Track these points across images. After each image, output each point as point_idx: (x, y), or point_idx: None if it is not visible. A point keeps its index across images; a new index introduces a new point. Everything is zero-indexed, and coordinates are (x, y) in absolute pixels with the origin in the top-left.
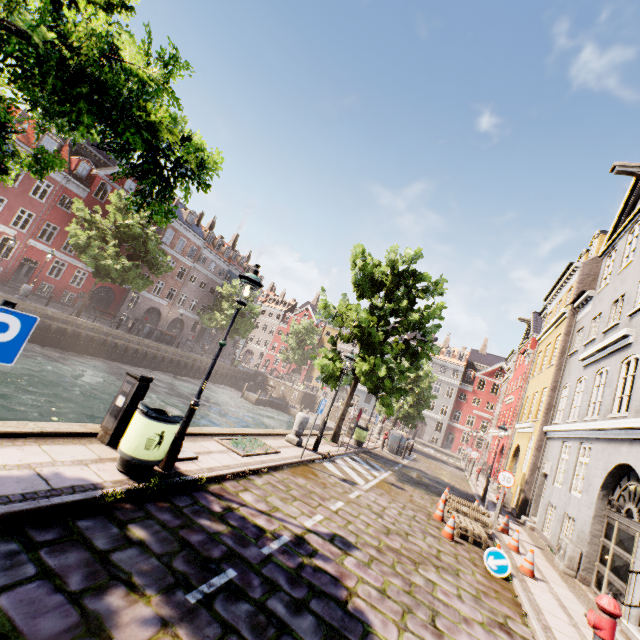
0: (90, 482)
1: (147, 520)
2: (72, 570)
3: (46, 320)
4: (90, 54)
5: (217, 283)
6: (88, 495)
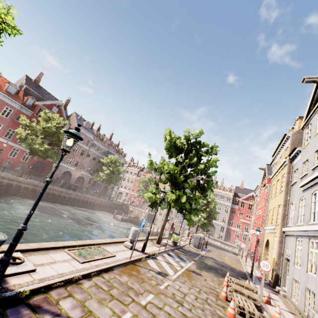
0: None
1: None
2: None
3: (0, 179)
4: None
5: (102, 157)
6: None
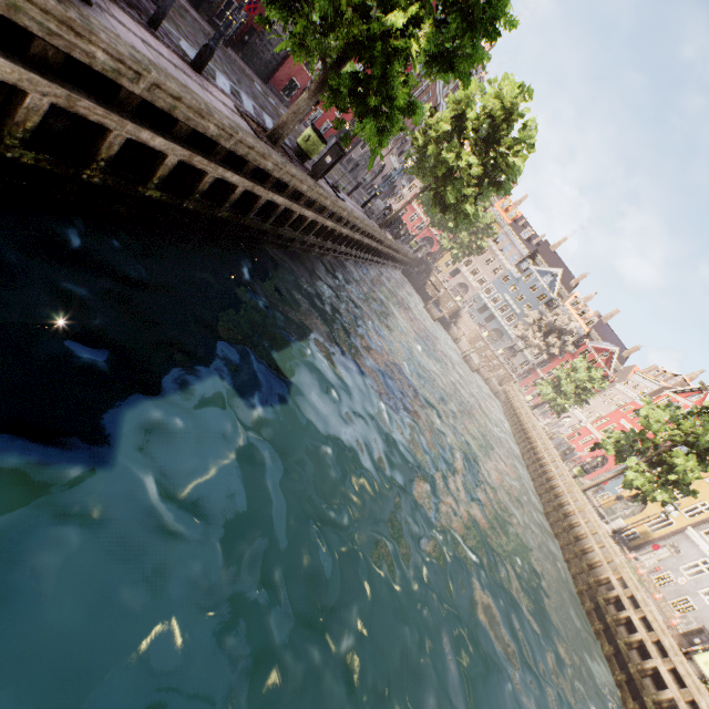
0: None
1: None
2: None
3: (377, 245)
4: None
5: None
6: None
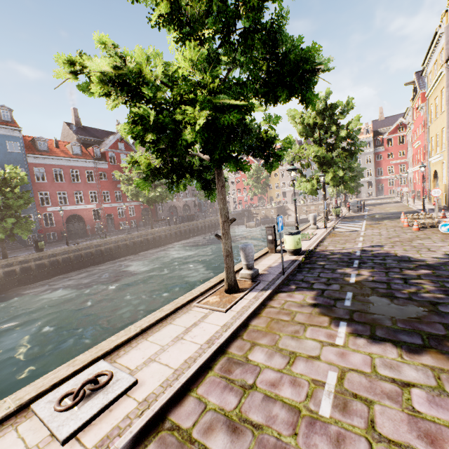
0: (292, 260)
1: (318, 261)
2: (323, 271)
3: (145, 237)
4: (267, 137)
5: None
6: (299, 261)
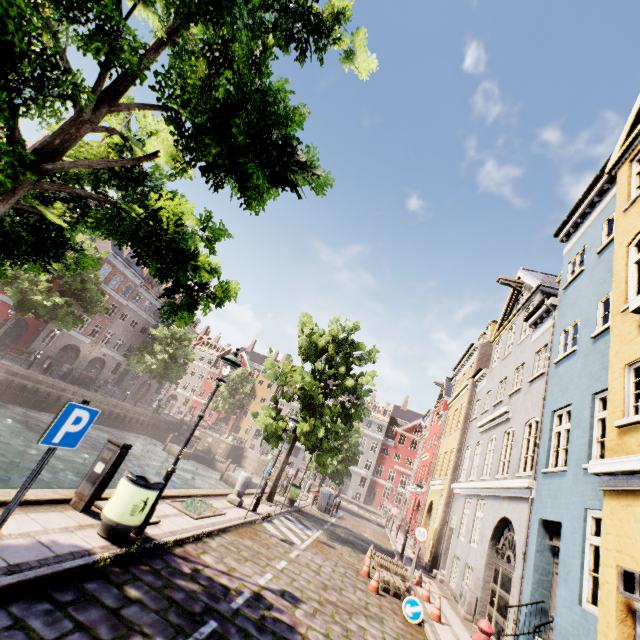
0: (83, 548)
1: (136, 581)
2: (98, 623)
3: None
4: (176, 236)
5: (150, 323)
6: (88, 560)
